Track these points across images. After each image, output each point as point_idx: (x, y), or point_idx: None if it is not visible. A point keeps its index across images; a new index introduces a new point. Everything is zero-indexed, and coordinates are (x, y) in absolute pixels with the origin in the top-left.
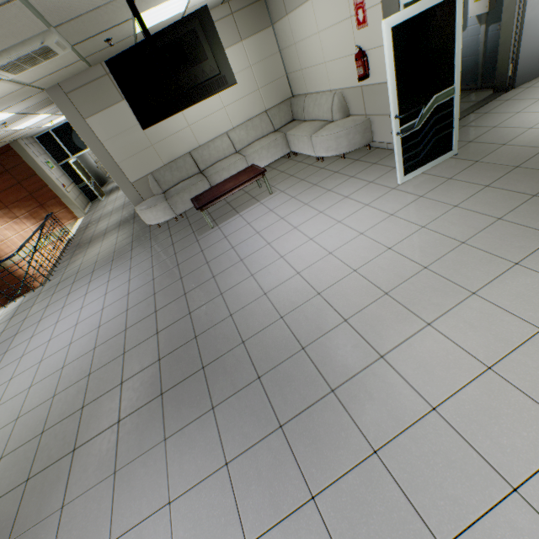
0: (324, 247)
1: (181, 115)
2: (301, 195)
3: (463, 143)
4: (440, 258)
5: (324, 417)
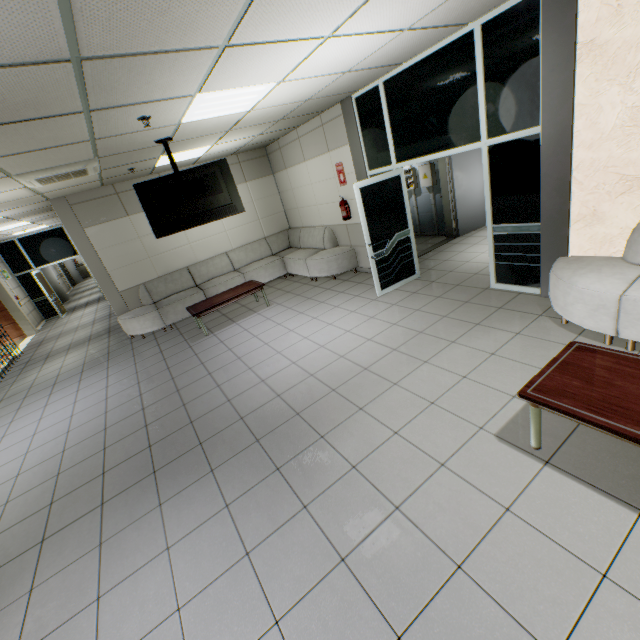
0: (317, 342)
1: (183, 234)
2: (297, 306)
3: (425, 270)
4: (405, 343)
5: (315, 454)
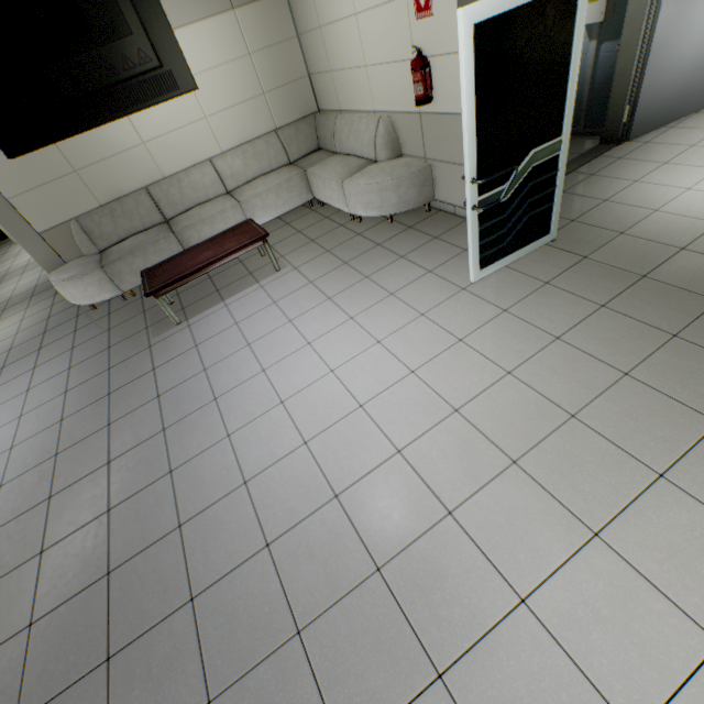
0: (352, 391)
1: (128, 124)
2: (324, 280)
3: (564, 221)
4: (537, 445)
5: None
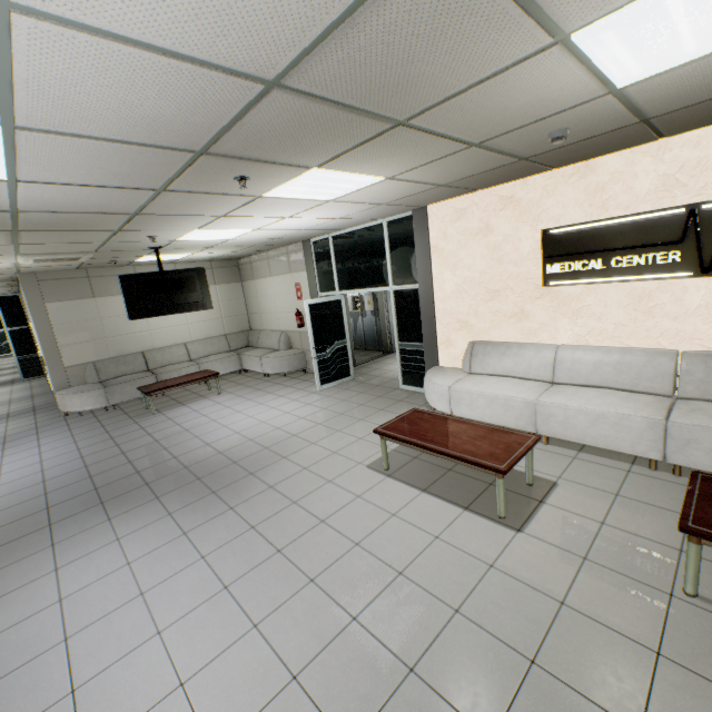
0: (260, 419)
1: (146, 321)
2: (248, 395)
3: (360, 374)
4: (328, 420)
5: (245, 483)
